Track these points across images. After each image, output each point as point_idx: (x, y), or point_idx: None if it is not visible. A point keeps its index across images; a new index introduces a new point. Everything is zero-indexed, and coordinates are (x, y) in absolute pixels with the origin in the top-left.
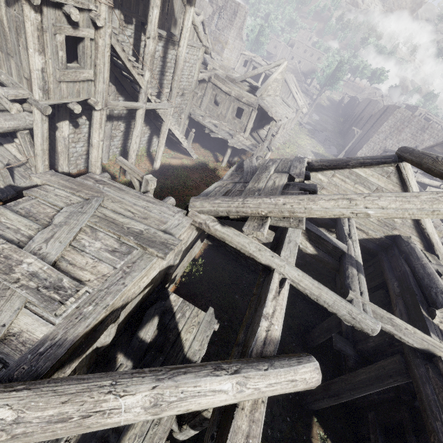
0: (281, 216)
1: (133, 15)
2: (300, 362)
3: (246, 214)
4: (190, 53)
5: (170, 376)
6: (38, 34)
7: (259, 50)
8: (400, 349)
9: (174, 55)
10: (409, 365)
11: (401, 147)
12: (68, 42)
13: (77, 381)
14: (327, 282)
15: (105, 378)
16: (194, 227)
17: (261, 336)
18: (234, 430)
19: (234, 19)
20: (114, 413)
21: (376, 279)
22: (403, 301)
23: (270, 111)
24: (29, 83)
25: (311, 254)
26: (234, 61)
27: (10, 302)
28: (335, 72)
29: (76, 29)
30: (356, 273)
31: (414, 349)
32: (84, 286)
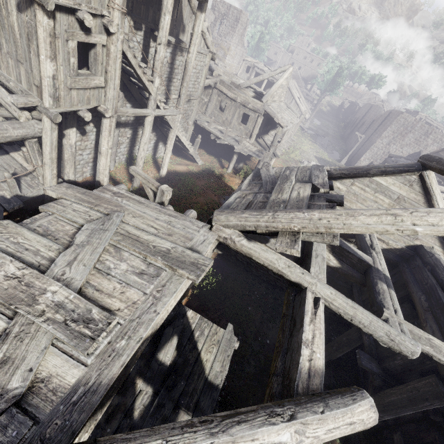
0: (316, 231)
1: (142, 21)
2: (355, 399)
3: (276, 229)
4: (197, 59)
5: (224, 429)
6: (50, 41)
7: (260, 57)
8: (431, 367)
9: (182, 61)
10: None
11: (423, 155)
12: (78, 48)
13: (123, 443)
14: (342, 293)
15: (154, 437)
16: (217, 241)
17: (305, 367)
18: None
19: (236, 25)
20: None
21: (399, 292)
22: (434, 317)
23: (276, 117)
24: (39, 90)
25: (334, 267)
26: (236, 67)
27: (35, 339)
28: (335, 77)
29: (88, 35)
30: (386, 288)
31: None
32: (115, 316)
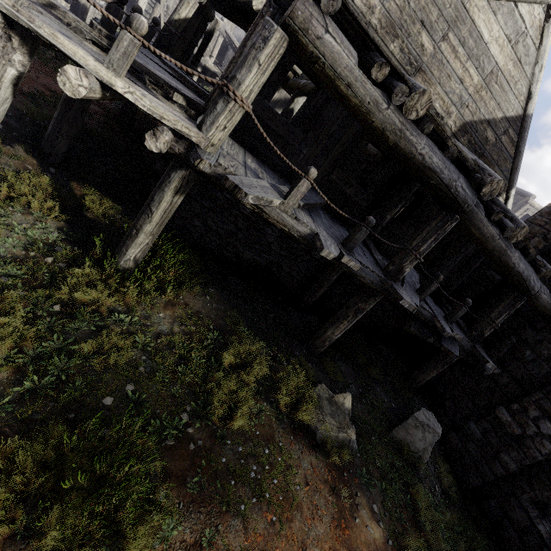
0: None
1: None
2: None
3: None
4: None
5: None
6: None
7: None
8: None
9: None
10: None
11: None
12: None
13: None
14: None
15: None
16: None
17: None
18: None
19: None
20: None
21: None
22: None
23: (236, 42)
24: None
25: None
26: None
27: None
28: None
29: None
30: None
31: None
32: None
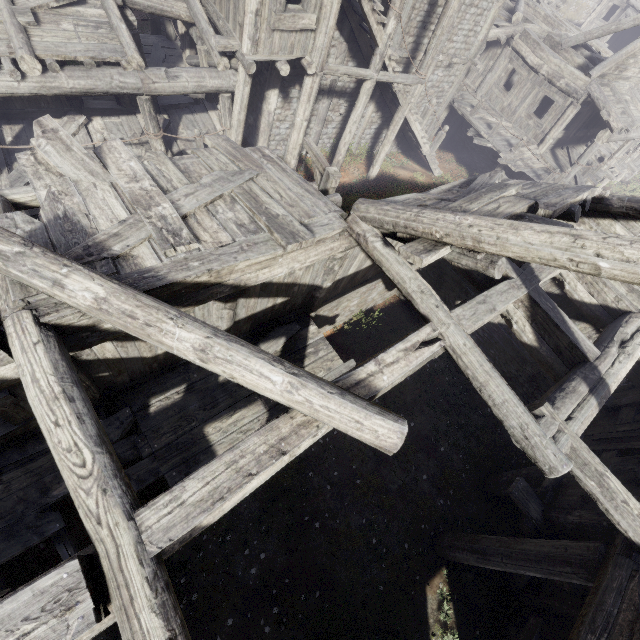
0: (461, 244)
1: None
2: (382, 414)
3: (415, 232)
4: None
5: (227, 339)
6: None
7: None
8: None
9: None
10: (606, 560)
11: None
12: None
13: (153, 299)
14: None
15: (174, 310)
16: (355, 241)
17: (358, 376)
18: (272, 426)
19: None
20: (169, 336)
21: None
22: None
23: (607, 109)
24: (241, 31)
25: (527, 344)
26: (592, 8)
27: (139, 231)
28: None
29: None
30: (583, 391)
31: (628, 541)
32: (199, 244)
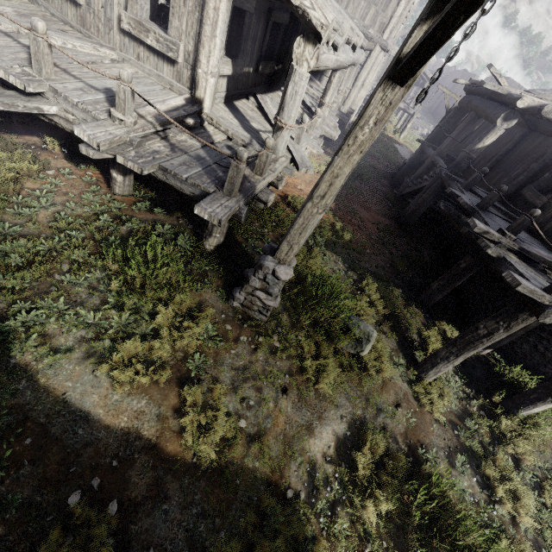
0: None
1: None
2: None
3: None
4: None
5: None
6: None
7: None
8: None
9: None
10: None
11: None
12: None
13: None
14: None
15: None
16: None
17: None
18: None
19: None
20: None
21: None
22: None
23: (427, 72)
24: (382, 26)
25: None
26: None
27: None
28: None
29: None
30: None
31: None
32: None
